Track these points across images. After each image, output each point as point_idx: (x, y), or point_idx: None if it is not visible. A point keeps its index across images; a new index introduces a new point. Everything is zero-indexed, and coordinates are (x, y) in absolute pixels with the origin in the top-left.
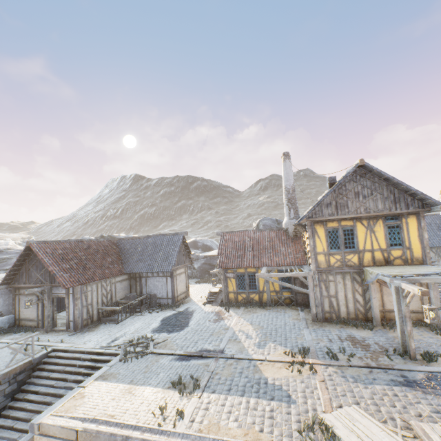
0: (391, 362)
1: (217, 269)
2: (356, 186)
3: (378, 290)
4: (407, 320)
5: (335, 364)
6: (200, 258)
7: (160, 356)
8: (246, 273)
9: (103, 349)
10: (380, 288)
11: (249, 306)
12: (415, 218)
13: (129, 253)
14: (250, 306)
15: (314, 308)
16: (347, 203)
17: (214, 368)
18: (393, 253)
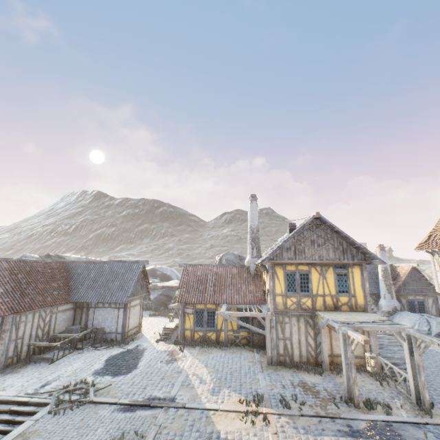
0: (338, 410)
1: (174, 301)
2: (312, 235)
3: (328, 334)
4: (352, 367)
5: (287, 414)
6: (158, 288)
7: (101, 406)
8: (205, 309)
9: (28, 396)
10: (329, 332)
11: (205, 346)
12: (359, 268)
13: (80, 279)
14: (206, 346)
15: (270, 350)
16: (304, 249)
17: (163, 421)
18: (341, 299)
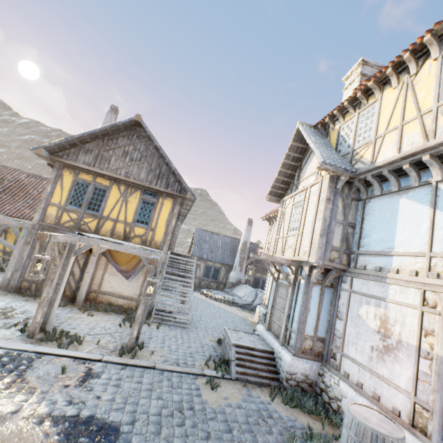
0: None
1: None
2: (129, 145)
3: (103, 266)
4: (48, 284)
5: None
6: None
7: None
8: None
9: None
10: (106, 264)
11: None
12: (172, 202)
13: None
14: None
15: (11, 271)
16: (111, 159)
17: None
18: (136, 231)
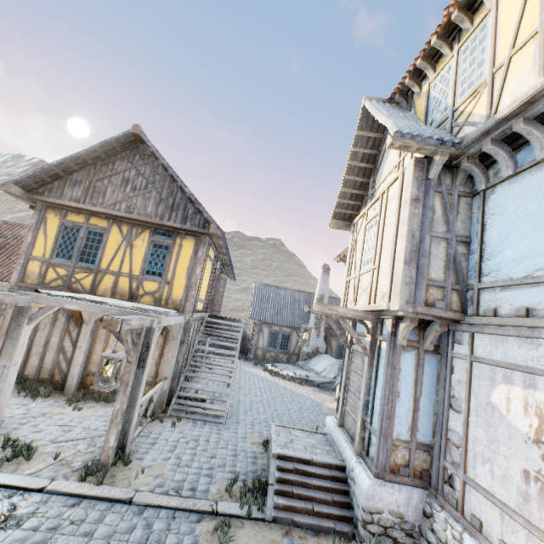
0: None
1: None
2: (130, 169)
3: (103, 338)
4: None
5: None
6: None
7: None
8: None
9: None
10: (107, 335)
11: None
12: (195, 242)
13: None
14: None
15: None
16: (107, 190)
17: None
18: (147, 286)
